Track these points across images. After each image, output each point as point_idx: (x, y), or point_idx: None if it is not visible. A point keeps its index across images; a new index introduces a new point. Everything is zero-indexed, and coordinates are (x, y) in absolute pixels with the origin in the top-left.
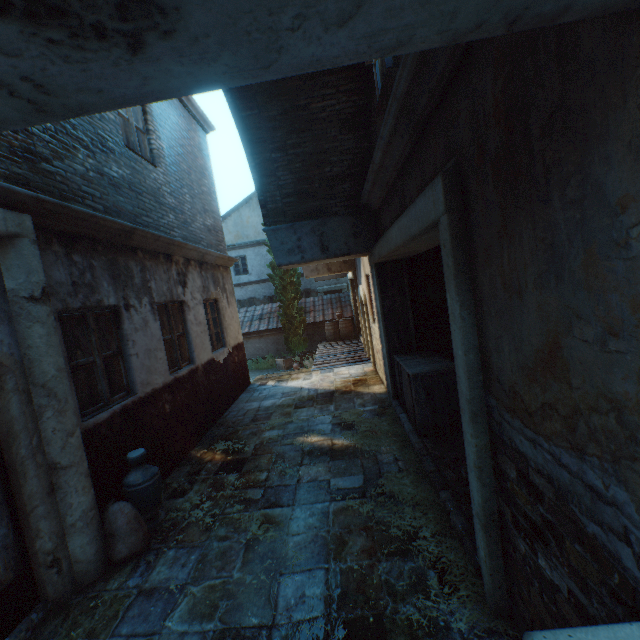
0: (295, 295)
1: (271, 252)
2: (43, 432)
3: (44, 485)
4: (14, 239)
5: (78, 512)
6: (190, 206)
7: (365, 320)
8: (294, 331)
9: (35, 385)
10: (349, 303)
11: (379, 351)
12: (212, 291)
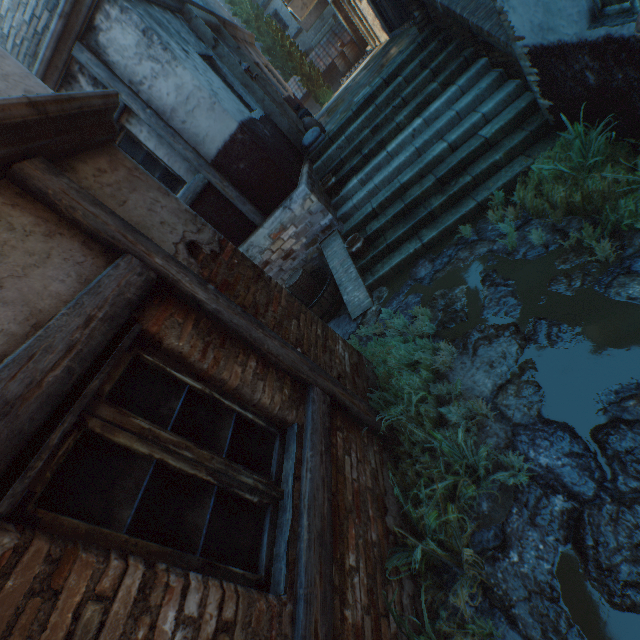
0: (300, 54)
1: (256, 39)
2: (271, 94)
3: (282, 109)
4: (220, 29)
5: (295, 118)
6: (216, 7)
7: (358, 17)
8: (317, 86)
9: (259, 79)
10: (343, 30)
11: (373, 20)
12: (261, 60)
